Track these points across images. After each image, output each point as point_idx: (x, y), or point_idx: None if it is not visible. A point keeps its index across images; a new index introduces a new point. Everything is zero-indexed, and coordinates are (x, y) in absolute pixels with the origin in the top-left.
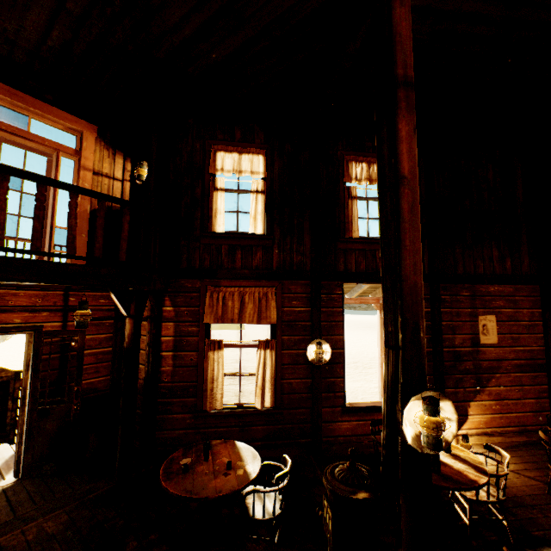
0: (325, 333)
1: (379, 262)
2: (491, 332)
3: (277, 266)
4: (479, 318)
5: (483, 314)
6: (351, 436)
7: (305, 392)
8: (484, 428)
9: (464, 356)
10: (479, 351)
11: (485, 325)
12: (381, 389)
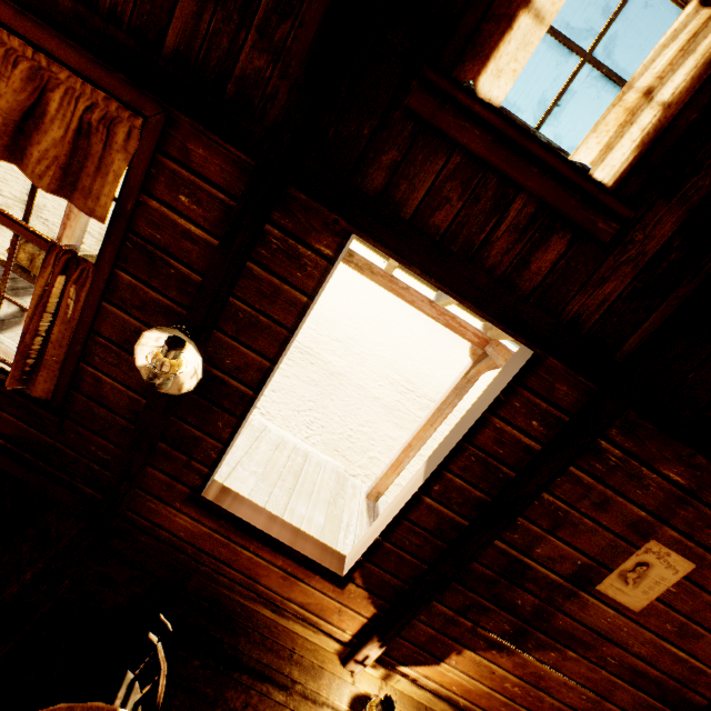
0: (229, 329)
1: (503, 235)
2: (644, 586)
3: (179, 48)
4: (651, 545)
5: (668, 544)
6: (186, 543)
7: (126, 416)
8: (457, 694)
9: (531, 582)
10: (577, 597)
11: (650, 566)
12: (380, 478)
